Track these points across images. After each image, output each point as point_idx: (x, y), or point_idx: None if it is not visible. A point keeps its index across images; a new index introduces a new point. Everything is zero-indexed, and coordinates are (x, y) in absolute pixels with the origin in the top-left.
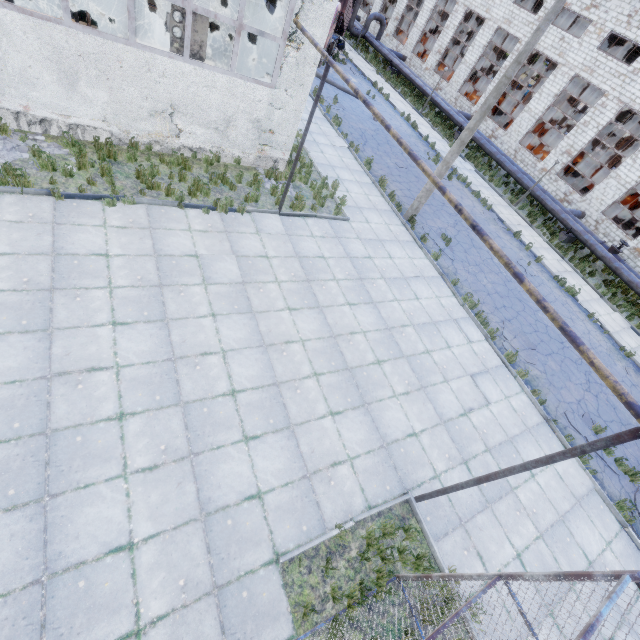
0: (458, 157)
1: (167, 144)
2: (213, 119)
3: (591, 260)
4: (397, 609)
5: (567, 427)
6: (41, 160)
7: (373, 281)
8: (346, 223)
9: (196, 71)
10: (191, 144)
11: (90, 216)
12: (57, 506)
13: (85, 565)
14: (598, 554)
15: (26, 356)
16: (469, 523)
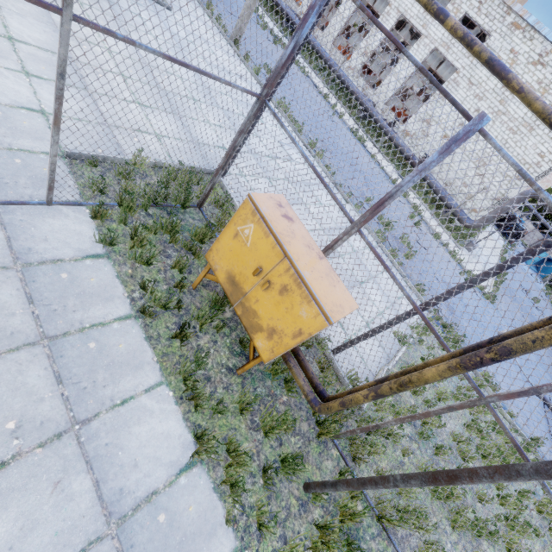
0: (284, 38)
1: None
2: None
3: (377, 136)
4: (197, 222)
5: (349, 194)
6: None
7: (194, 56)
8: (168, 11)
9: None
10: None
11: None
12: None
13: None
14: (360, 249)
15: None
16: None
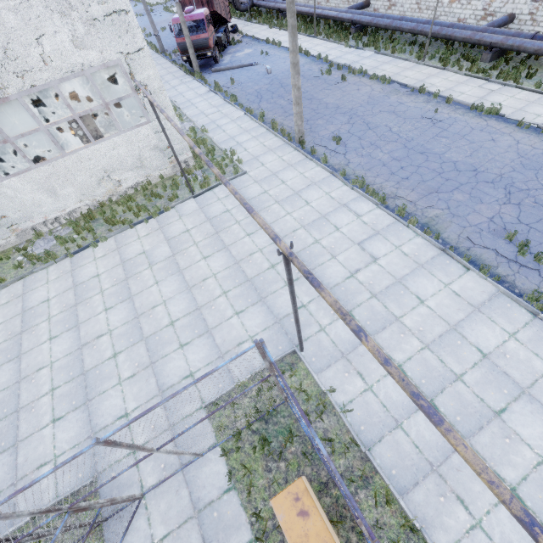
0: (356, 51)
1: (118, 193)
2: (131, 163)
3: (533, 59)
4: (287, 419)
5: (471, 248)
6: (59, 241)
7: (268, 209)
8: (245, 176)
9: (103, 145)
10: (130, 185)
11: (87, 258)
12: (93, 404)
13: (108, 427)
14: (497, 346)
15: (70, 341)
16: (351, 354)
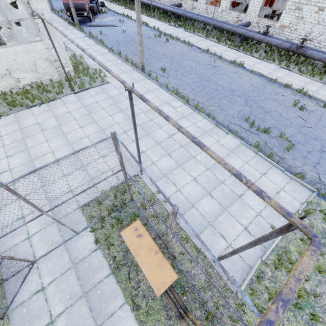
0: (174, 28)
1: (17, 87)
2: (28, 67)
3: (258, 44)
4: (132, 209)
5: (229, 124)
6: None
7: (122, 102)
8: (108, 84)
9: (6, 50)
10: (27, 82)
11: None
12: None
13: (8, 226)
14: (240, 167)
15: None
16: (169, 174)
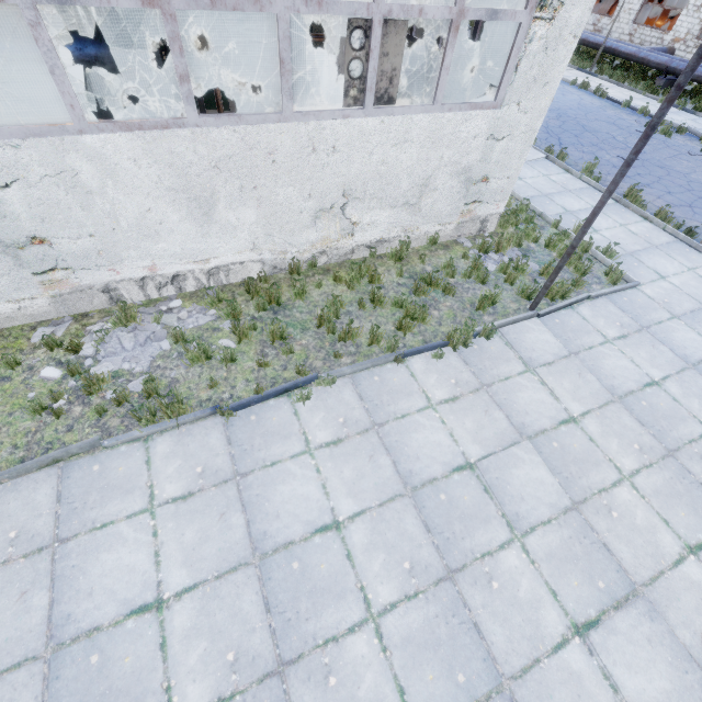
0: (684, 114)
1: (336, 250)
2: (401, 191)
3: None
4: None
5: None
6: (189, 352)
7: None
8: (635, 292)
9: (382, 124)
10: (368, 238)
11: (281, 435)
12: None
13: None
14: None
15: None
16: None
